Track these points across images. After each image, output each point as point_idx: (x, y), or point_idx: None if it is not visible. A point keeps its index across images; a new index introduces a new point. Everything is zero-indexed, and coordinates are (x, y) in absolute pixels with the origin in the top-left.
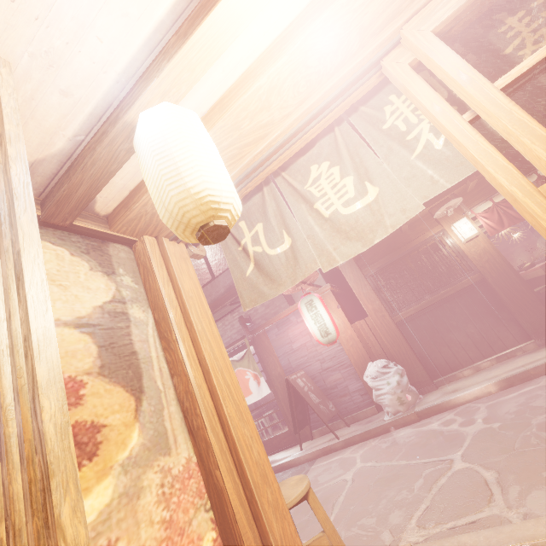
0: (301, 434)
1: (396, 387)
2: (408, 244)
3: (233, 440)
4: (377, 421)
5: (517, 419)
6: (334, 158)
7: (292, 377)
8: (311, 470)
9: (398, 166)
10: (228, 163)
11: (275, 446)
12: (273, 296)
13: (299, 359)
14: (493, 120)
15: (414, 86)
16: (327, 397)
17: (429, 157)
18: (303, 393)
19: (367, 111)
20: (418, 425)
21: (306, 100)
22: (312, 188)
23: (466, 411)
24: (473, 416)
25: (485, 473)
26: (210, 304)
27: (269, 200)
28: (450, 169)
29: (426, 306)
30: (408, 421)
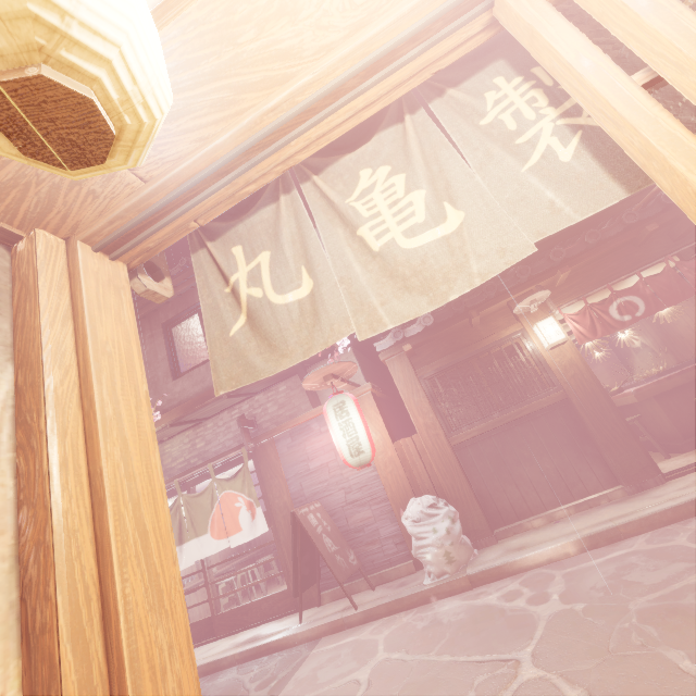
0: (305, 597)
1: (444, 537)
2: (478, 342)
3: (120, 660)
4: (414, 585)
5: (608, 599)
6: (399, 161)
7: (301, 511)
8: (310, 657)
9: (500, 182)
10: (212, 116)
11: (265, 613)
12: (269, 373)
13: (317, 485)
14: (691, 78)
15: (548, 27)
16: (348, 543)
17: (550, 172)
18: (314, 536)
19: (458, 96)
20: (470, 595)
21: (364, 27)
22: (358, 204)
23: (536, 580)
24: (547, 589)
25: (570, 692)
26: (200, 393)
27: (286, 215)
28: (582, 192)
29: (494, 427)
30: (456, 587)
